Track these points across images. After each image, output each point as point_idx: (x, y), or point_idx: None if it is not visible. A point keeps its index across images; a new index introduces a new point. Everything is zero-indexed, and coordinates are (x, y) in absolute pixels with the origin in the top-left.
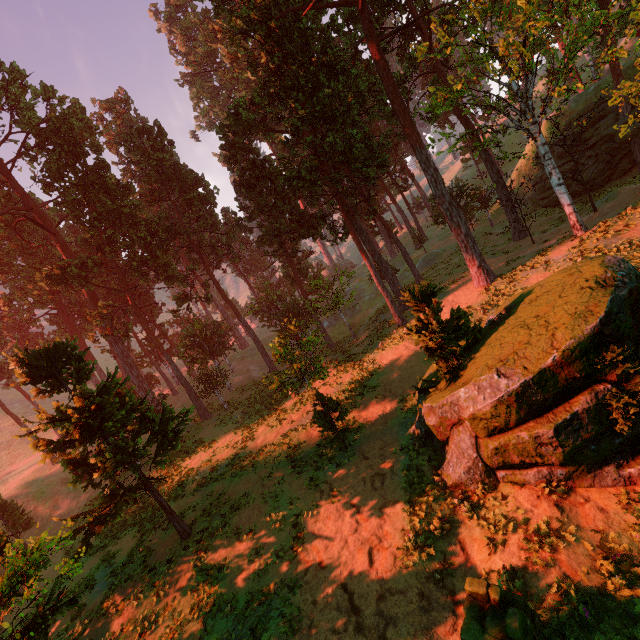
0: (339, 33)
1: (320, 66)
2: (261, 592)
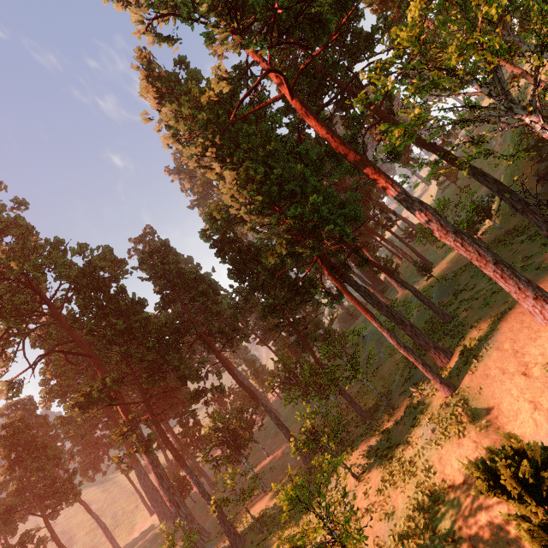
0: (279, 124)
1: (267, 154)
2: None
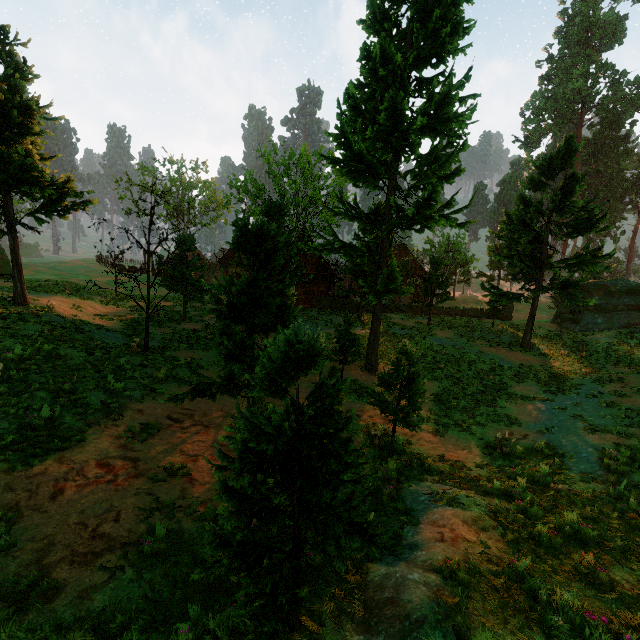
0: None
1: None
2: None
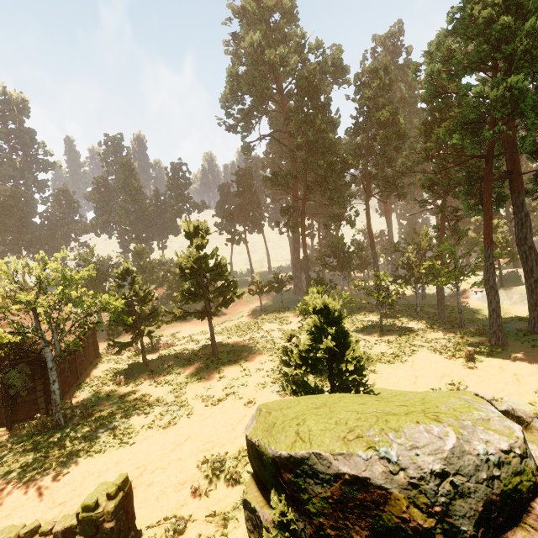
0: None
1: None
2: (186, 403)
